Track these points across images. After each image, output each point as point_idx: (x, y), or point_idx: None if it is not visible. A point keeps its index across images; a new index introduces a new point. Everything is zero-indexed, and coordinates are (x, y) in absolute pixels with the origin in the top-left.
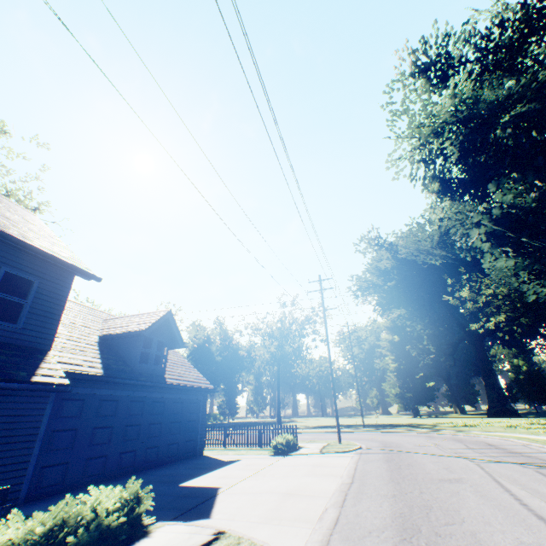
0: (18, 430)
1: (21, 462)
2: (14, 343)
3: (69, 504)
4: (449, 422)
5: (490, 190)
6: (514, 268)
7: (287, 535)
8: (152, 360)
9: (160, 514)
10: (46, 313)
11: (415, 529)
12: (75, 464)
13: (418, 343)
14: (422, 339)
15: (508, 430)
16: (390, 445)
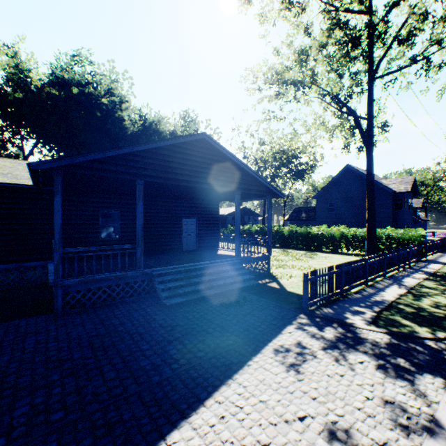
0: None
1: None
2: None
3: None
4: None
5: None
6: None
7: None
8: (417, 213)
9: None
10: None
11: None
12: None
13: None
14: None
15: None
16: None
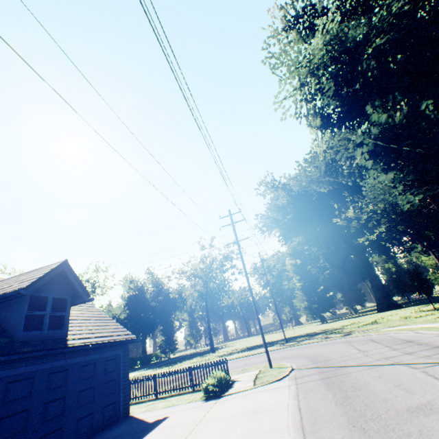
0: None
1: None
2: None
3: None
4: (353, 323)
5: (368, 112)
6: (393, 180)
7: None
8: (45, 322)
9: None
10: None
11: None
12: None
13: (316, 262)
14: (318, 258)
15: (408, 322)
16: (319, 360)
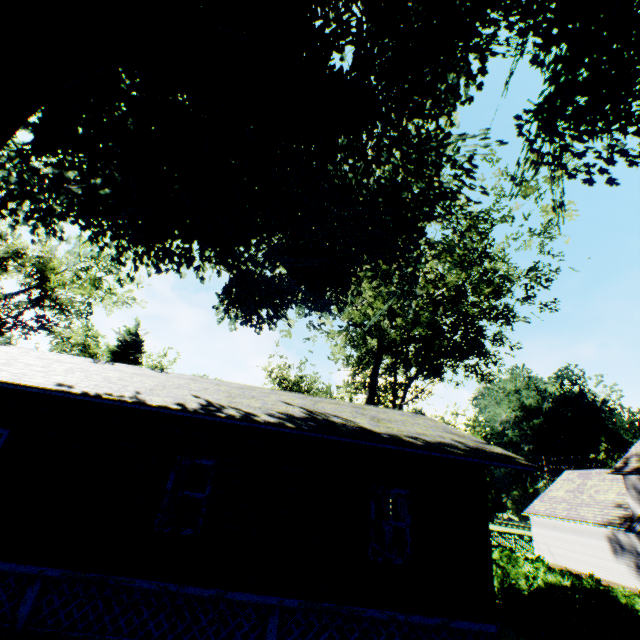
0: None
1: None
2: None
3: None
4: None
5: None
6: None
7: None
8: None
9: None
10: None
11: None
12: None
13: None
14: None
15: None
16: None
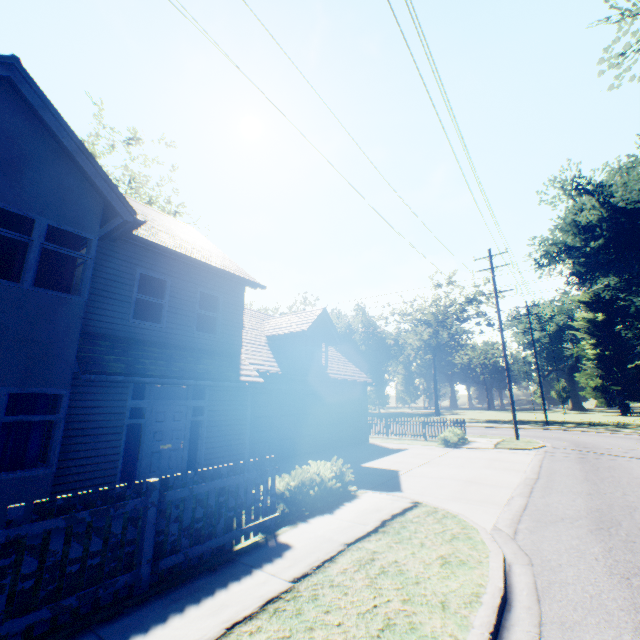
0: (234, 416)
1: (241, 439)
2: (218, 350)
3: (303, 470)
4: None
5: None
6: None
7: (477, 511)
8: (314, 357)
9: (357, 485)
10: (232, 323)
11: (614, 523)
12: (274, 443)
13: (636, 322)
14: None
15: None
16: (584, 446)
